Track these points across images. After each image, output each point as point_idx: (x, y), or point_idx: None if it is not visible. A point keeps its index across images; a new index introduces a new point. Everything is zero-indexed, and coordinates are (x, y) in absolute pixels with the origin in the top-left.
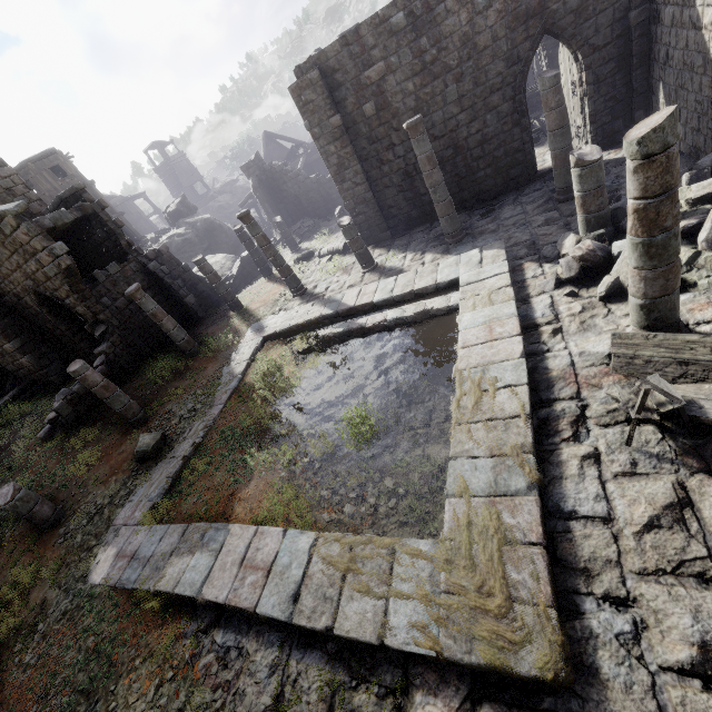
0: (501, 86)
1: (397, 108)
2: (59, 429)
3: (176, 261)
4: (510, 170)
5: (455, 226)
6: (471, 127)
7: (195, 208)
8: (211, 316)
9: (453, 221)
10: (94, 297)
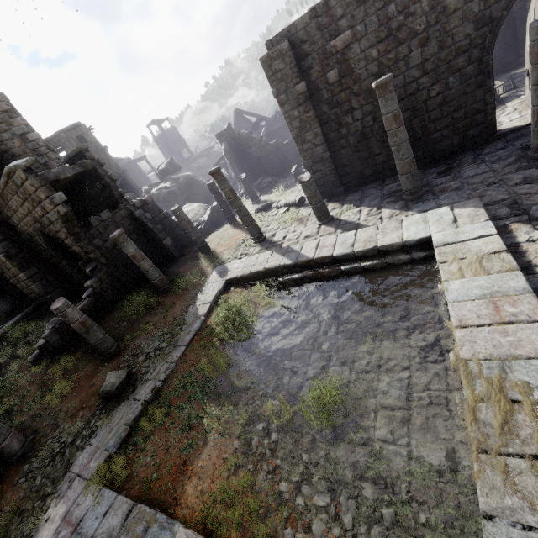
0: (467, 48)
1: (359, 74)
2: (46, 355)
3: (158, 209)
4: (467, 131)
5: (415, 183)
6: (431, 90)
7: (179, 167)
8: (184, 255)
9: (414, 179)
10: (87, 239)
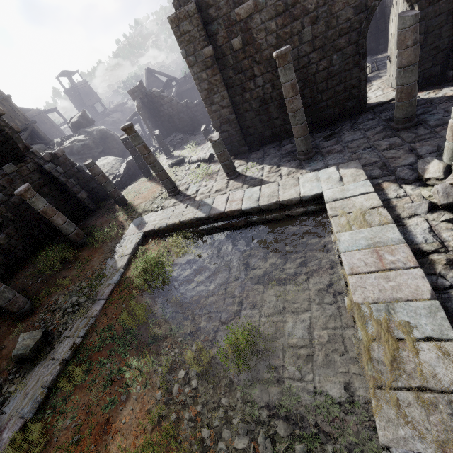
0: (348, 30)
1: (260, 44)
2: None
3: (71, 163)
4: (346, 103)
5: (308, 145)
6: (319, 64)
7: (92, 121)
8: (101, 208)
9: (306, 142)
10: None
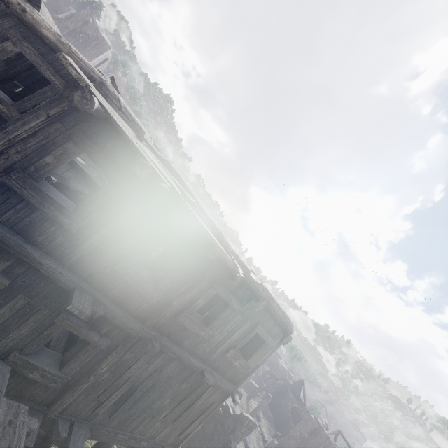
0: None
1: None
2: None
3: None
4: None
5: None
6: None
7: None
8: None
9: None
10: None
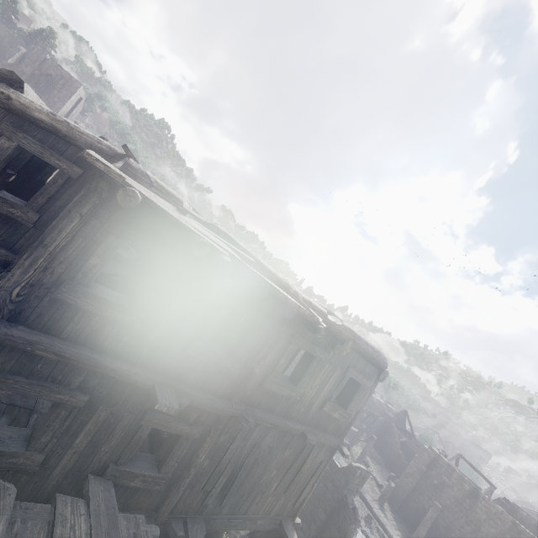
0: None
1: (443, 496)
2: None
3: None
4: None
5: None
6: (456, 537)
7: None
8: None
9: None
10: None
